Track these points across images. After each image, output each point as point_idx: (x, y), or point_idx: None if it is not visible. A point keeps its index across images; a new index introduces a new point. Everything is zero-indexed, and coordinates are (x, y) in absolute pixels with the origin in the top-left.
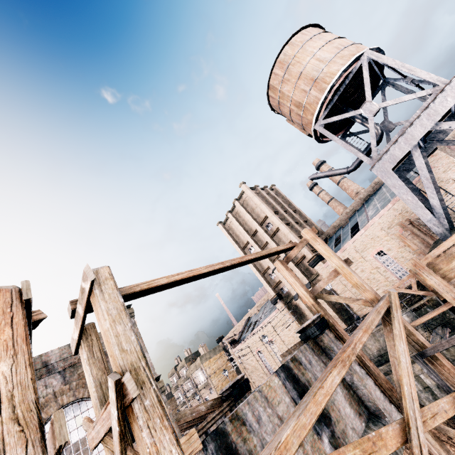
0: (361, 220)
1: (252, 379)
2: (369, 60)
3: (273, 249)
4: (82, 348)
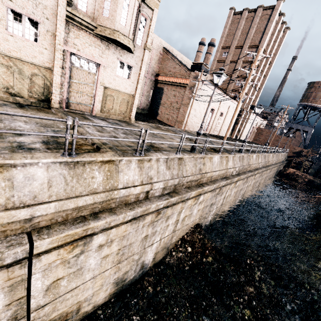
0: None
1: (190, 120)
2: None
3: None
4: None
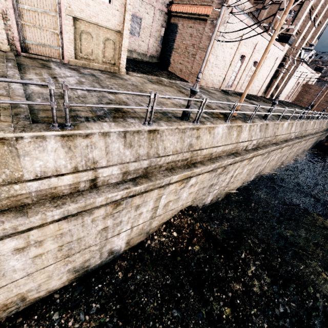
0: None
1: (208, 72)
2: None
3: None
4: None
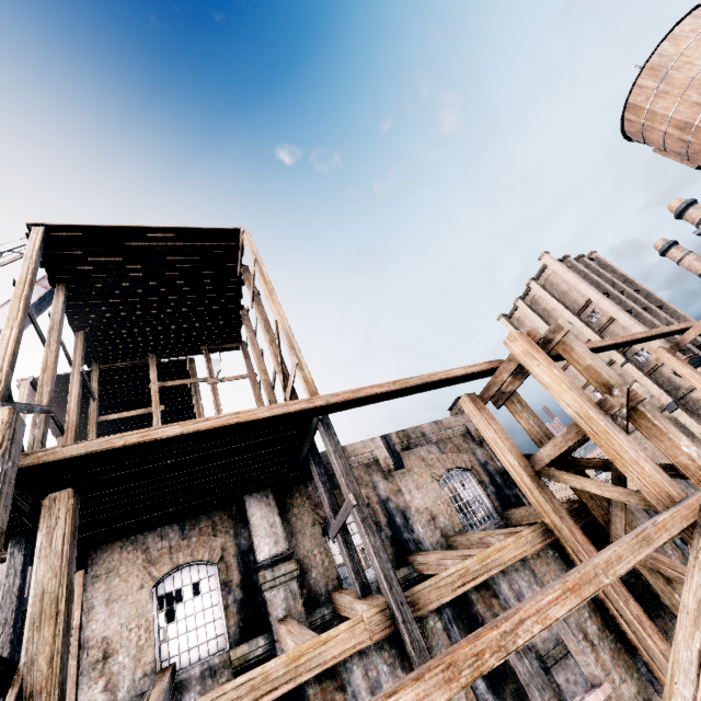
0: None
1: None
2: None
3: (664, 329)
4: (513, 400)
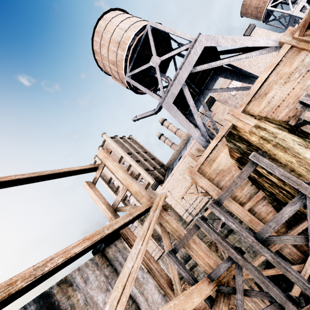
0: (183, 153)
1: None
2: (152, 28)
3: (63, 169)
4: None
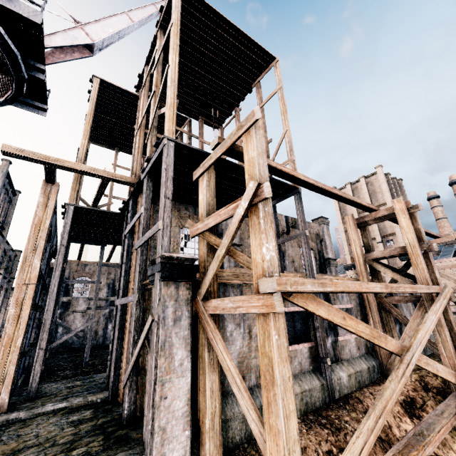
0: None
1: None
2: None
3: (432, 232)
4: (366, 228)
